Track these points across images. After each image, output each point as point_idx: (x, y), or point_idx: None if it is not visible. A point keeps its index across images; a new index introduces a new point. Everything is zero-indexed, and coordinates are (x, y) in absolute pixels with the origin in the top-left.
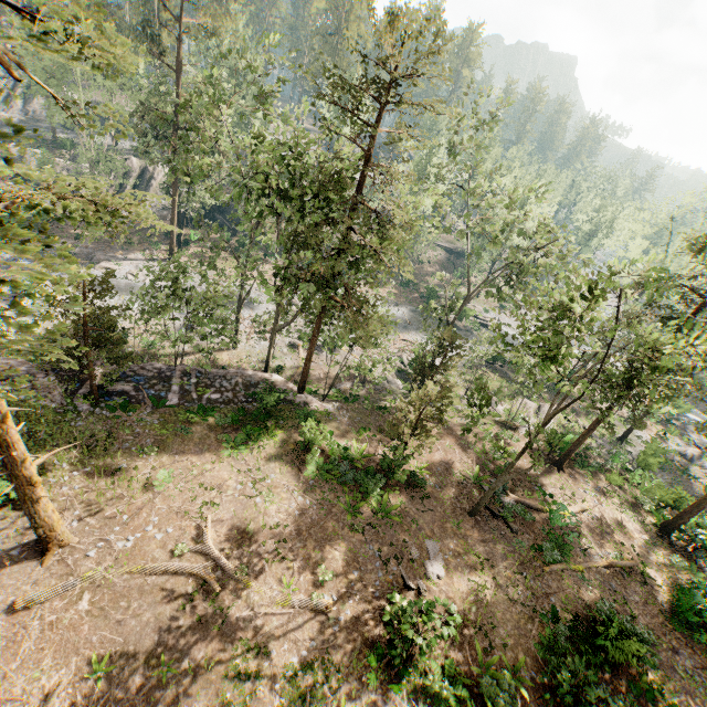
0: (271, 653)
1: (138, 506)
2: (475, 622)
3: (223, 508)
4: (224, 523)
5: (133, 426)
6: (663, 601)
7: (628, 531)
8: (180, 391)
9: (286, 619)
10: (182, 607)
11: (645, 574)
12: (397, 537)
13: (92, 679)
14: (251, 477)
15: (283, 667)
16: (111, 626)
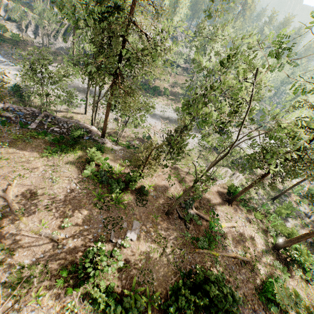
0: (15, 255)
1: None
2: (141, 267)
3: (29, 179)
4: (25, 186)
5: (3, 132)
6: (260, 282)
7: (255, 243)
8: (39, 123)
9: (33, 240)
10: None
11: (255, 266)
12: (118, 215)
13: None
14: (52, 169)
15: (17, 263)
16: None
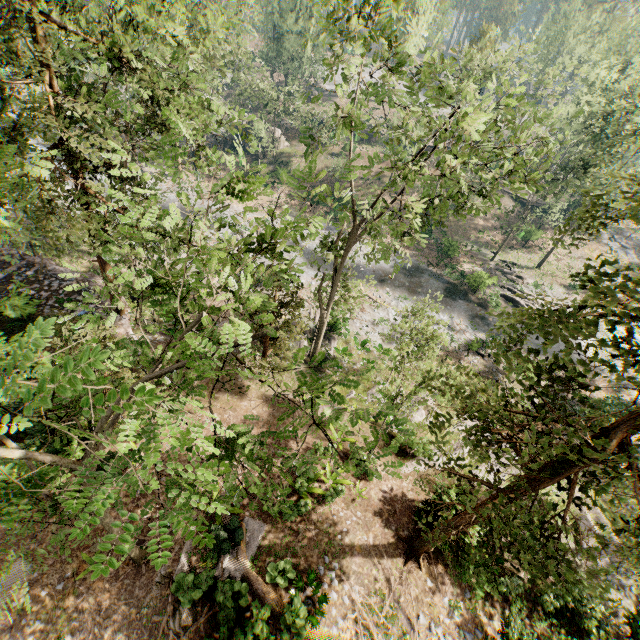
0: None
1: None
2: None
3: None
4: None
5: None
6: None
7: None
8: (4, 279)
9: None
10: None
11: None
12: None
13: None
14: None
15: None
16: None
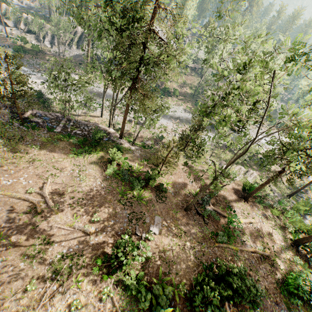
0: (54, 245)
1: (20, 168)
2: (165, 259)
3: (60, 178)
4: (57, 184)
5: (34, 136)
6: (280, 277)
7: (273, 239)
8: (63, 127)
9: (69, 232)
10: (21, 214)
11: (275, 262)
12: (141, 210)
13: None
14: (78, 168)
15: (57, 253)
16: None
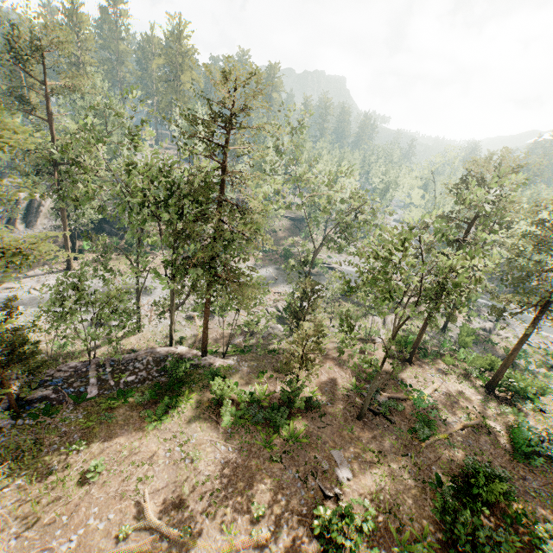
0: None
1: (76, 503)
2: (385, 508)
3: (157, 478)
4: (161, 492)
5: (58, 427)
6: (505, 442)
7: (467, 397)
8: (98, 382)
9: None
10: None
11: (488, 426)
12: (308, 456)
13: None
14: (177, 442)
15: None
16: None
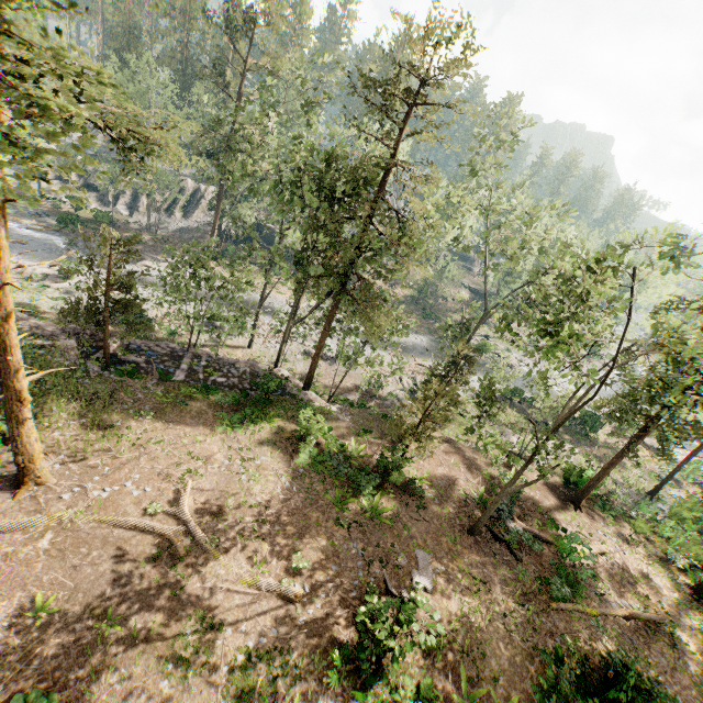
0: (226, 632)
1: (122, 461)
2: (463, 646)
3: (206, 479)
4: (204, 492)
5: (135, 392)
6: (697, 671)
7: (654, 586)
8: (188, 370)
9: (250, 599)
10: (143, 565)
11: (675, 637)
12: (384, 540)
13: (31, 618)
14: (240, 455)
15: (236, 649)
16: (65, 569)
